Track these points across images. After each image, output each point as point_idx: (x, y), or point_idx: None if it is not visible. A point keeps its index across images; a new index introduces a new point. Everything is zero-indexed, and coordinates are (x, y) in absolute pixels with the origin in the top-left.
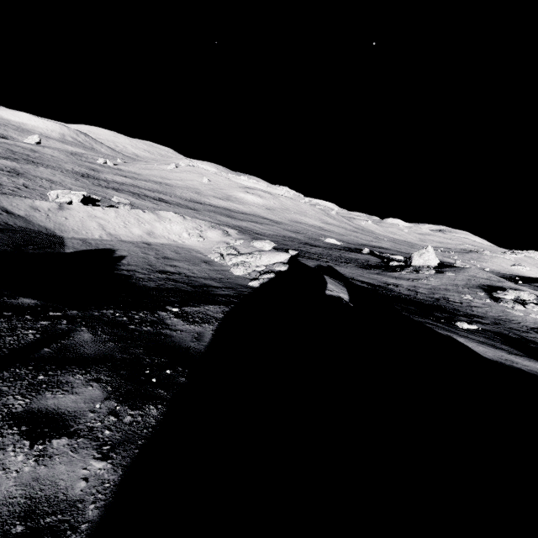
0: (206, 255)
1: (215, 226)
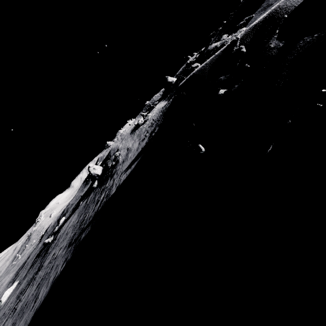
0: None
1: None
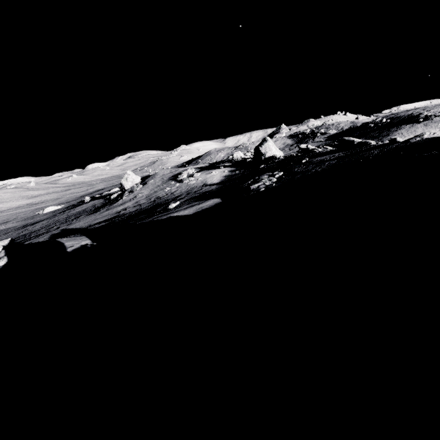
0: None
1: None
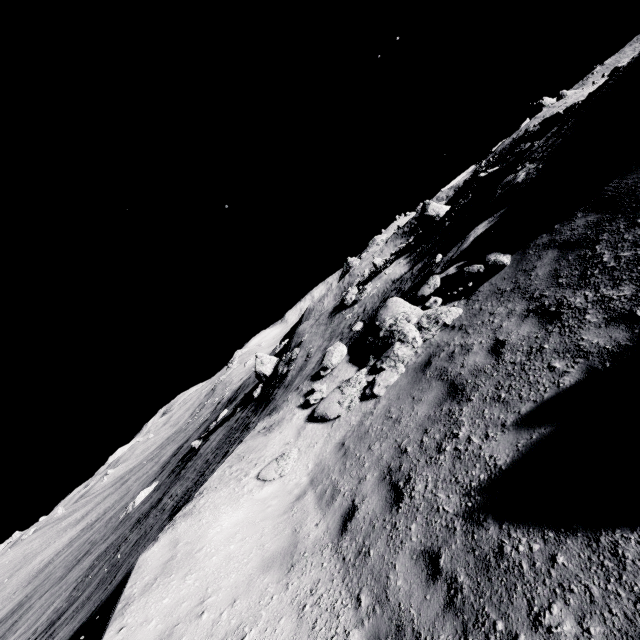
0: (380, 398)
1: (241, 449)
